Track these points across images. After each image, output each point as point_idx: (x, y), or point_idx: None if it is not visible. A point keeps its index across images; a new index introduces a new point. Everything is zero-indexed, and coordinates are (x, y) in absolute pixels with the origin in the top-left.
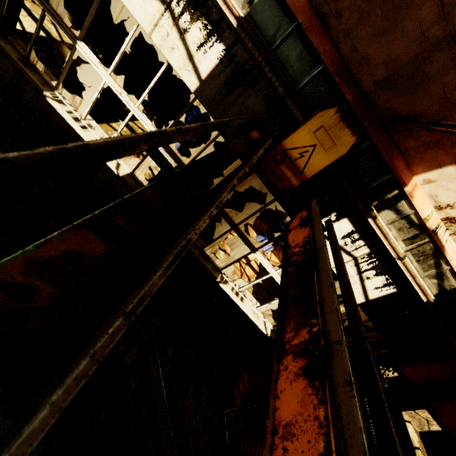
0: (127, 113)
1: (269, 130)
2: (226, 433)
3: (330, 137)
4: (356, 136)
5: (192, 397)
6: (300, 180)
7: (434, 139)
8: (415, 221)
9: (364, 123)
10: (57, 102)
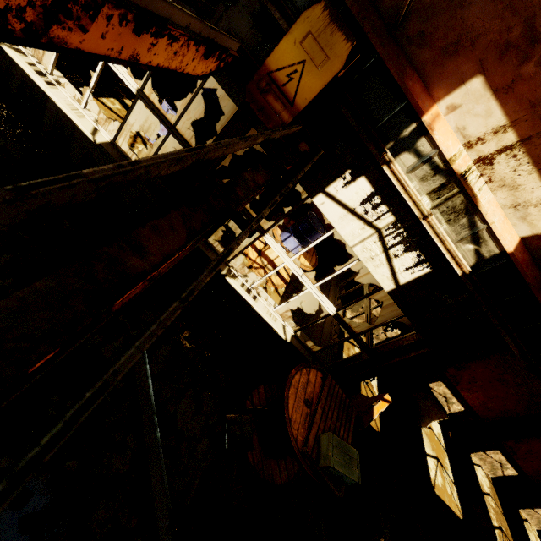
0: (123, 90)
1: (261, 63)
2: (226, 437)
3: (320, 48)
4: (351, 42)
5: (190, 402)
6: (292, 114)
7: (452, 41)
8: (439, 165)
9: (365, 29)
10: (15, 50)
